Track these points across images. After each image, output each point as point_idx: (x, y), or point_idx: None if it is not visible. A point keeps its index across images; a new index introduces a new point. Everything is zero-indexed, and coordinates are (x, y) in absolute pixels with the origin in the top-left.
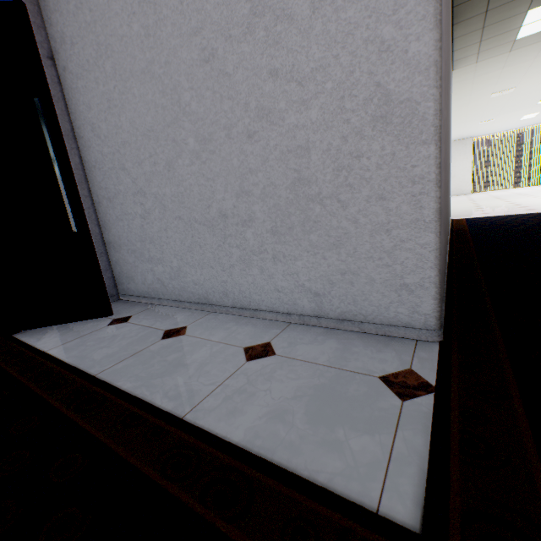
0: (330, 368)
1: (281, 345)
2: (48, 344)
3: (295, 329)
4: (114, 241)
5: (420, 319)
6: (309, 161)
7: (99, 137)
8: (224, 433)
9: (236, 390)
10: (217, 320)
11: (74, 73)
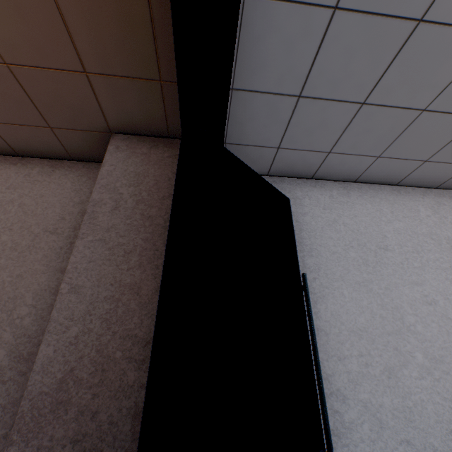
0: None
1: None
2: None
3: None
4: None
5: None
6: None
7: None
8: None
9: None
10: None
11: None
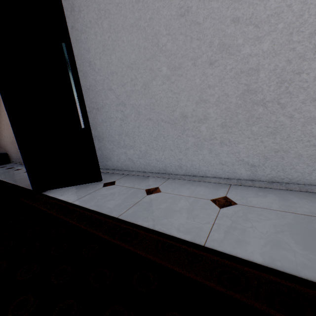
0: (287, 213)
1: (236, 198)
2: (70, 198)
3: (237, 188)
4: (98, 135)
5: None
6: (258, 78)
7: (94, 70)
8: (245, 256)
9: (229, 227)
10: (177, 183)
11: (79, 29)
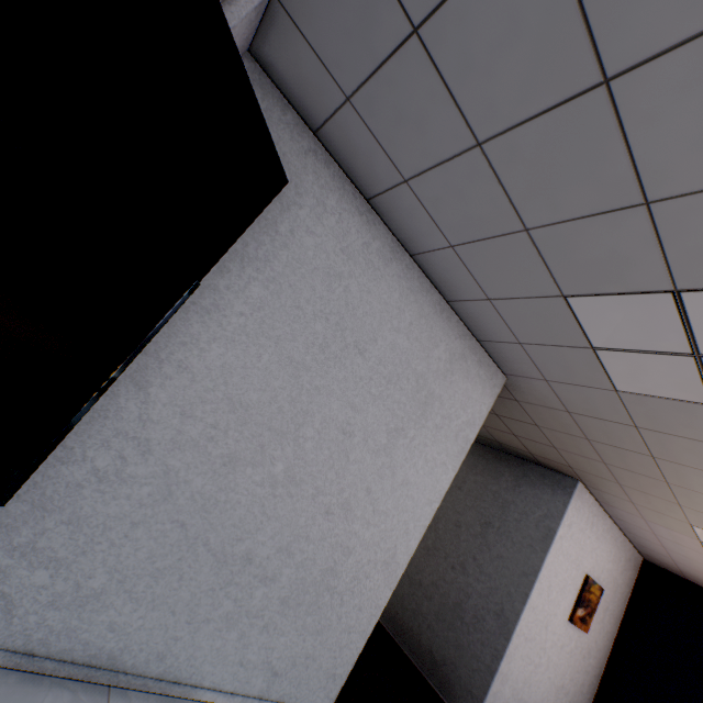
0: None
1: None
2: None
3: None
4: None
5: (327, 702)
6: (346, 561)
7: None
8: None
9: None
10: None
11: None
